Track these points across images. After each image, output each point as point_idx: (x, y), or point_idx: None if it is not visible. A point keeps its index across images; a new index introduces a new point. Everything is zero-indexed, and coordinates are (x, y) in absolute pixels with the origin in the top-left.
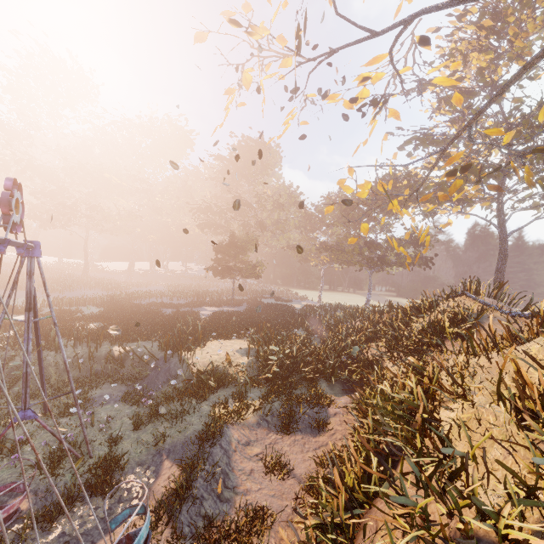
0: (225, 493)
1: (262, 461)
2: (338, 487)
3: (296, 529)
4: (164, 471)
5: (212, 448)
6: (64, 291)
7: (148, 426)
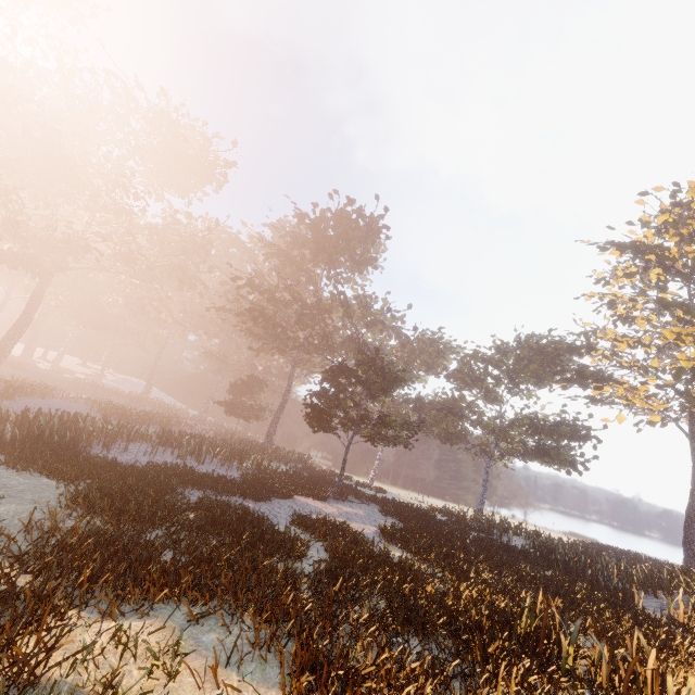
0: None
1: None
2: None
3: None
4: None
5: None
6: None
7: None
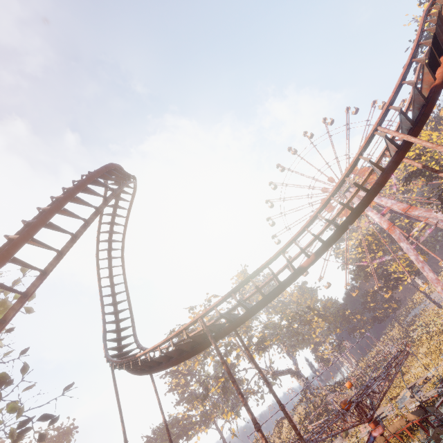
0: None
1: None
2: None
3: None
4: None
5: None
6: None
7: None
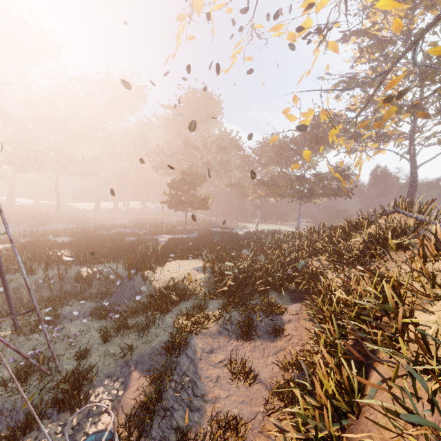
0: (195, 402)
1: (227, 368)
2: (320, 397)
3: (268, 435)
4: (133, 382)
5: (179, 358)
6: (39, 226)
7: (115, 338)
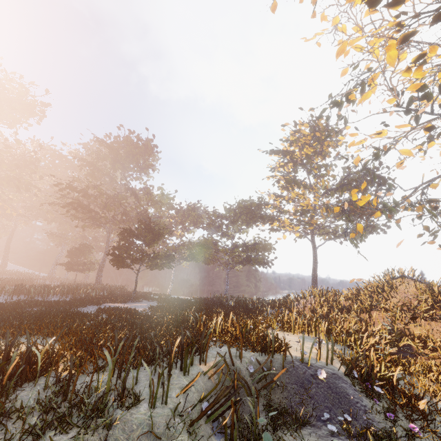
0: None
1: None
2: None
3: None
4: None
5: None
6: None
7: None
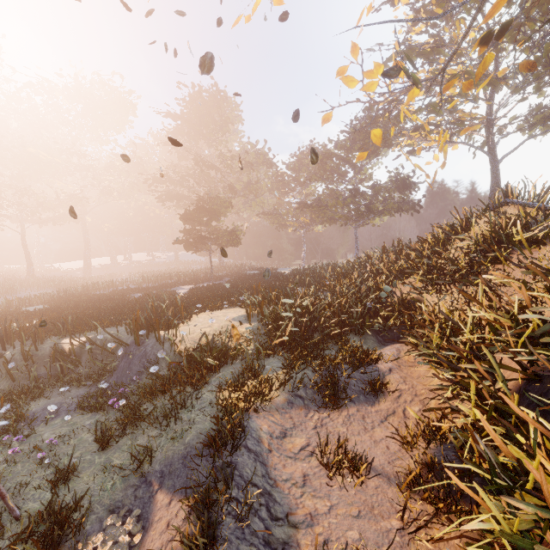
0: (276, 530)
1: (317, 459)
2: None
3: None
4: (158, 513)
5: (235, 455)
6: (3, 296)
7: (122, 439)
